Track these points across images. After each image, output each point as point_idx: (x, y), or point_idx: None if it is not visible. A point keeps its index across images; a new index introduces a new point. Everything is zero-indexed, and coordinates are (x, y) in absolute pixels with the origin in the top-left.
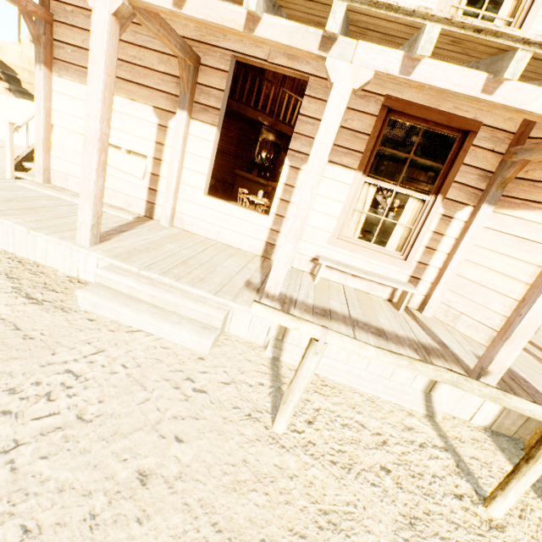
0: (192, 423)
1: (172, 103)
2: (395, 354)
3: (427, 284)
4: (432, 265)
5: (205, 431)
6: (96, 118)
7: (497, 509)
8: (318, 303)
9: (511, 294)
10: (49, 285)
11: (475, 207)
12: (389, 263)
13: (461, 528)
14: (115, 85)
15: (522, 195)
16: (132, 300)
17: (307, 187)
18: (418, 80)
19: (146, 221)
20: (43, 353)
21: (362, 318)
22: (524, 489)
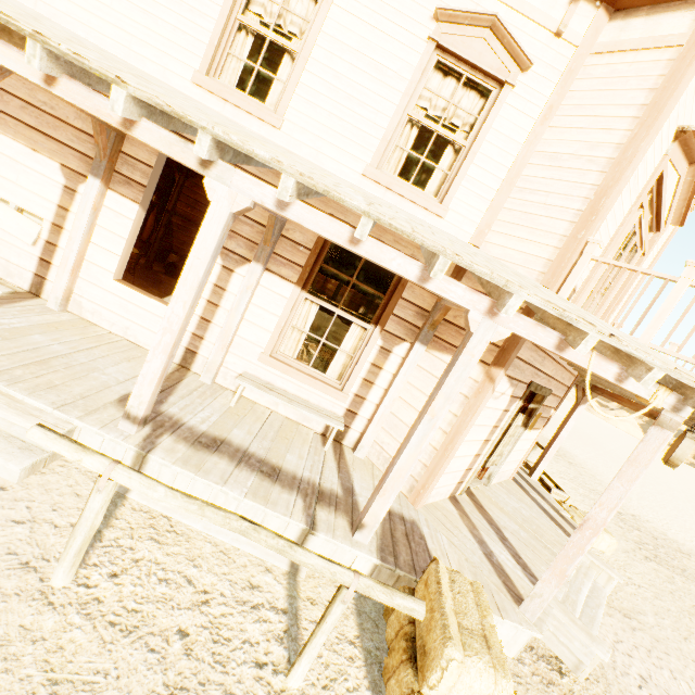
0: None
1: (86, 166)
2: (187, 497)
3: (364, 421)
4: (369, 400)
5: None
6: None
7: (293, 677)
8: (214, 431)
9: (432, 441)
10: None
11: (412, 344)
12: (325, 392)
13: None
14: (14, 127)
15: (450, 339)
16: None
17: (180, 301)
18: (292, 218)
19: (26, 299)
20: None
21: (263, 454)
22: (316, 652)
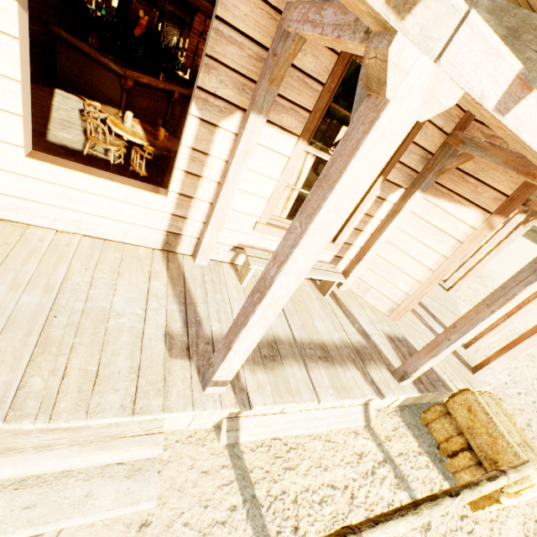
0: None
1: None
2: (418, 515)
3: (347, 261)
4: (355, 244)
5: None
6: None
7: None
8: None
9: (416, 276)
10: None
11: (407, 191)
12: None
13: None
14: None
15: (449, 184)
16: None
17: (294, 272)
18: (511, 124)
19: None
20: None
21: (305, 335)
22: None
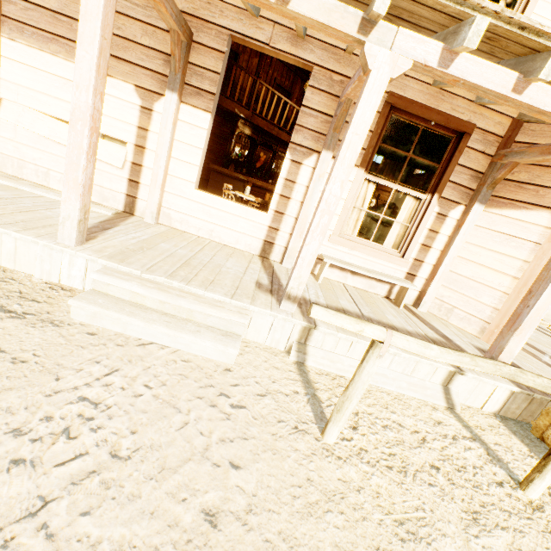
0: (242, 444)
1: (158, 83)
2: (456, 351)
3: (422, 281)
4: (427, 262)
5: (259, 452)
6: (87, 89)
7: (535, 491)
8: (330, 303)
9: (500, 287)
10: (26, 294)
11: (467, 206)
12: (388, 261)
13: (513, 515)
14: None
15: (508, 195)
16: (138, 308)
17: (338, 181)
18: (455, 74)
19: (128, 217)
20: (44, 379)
21: (374, 316)
22: None
